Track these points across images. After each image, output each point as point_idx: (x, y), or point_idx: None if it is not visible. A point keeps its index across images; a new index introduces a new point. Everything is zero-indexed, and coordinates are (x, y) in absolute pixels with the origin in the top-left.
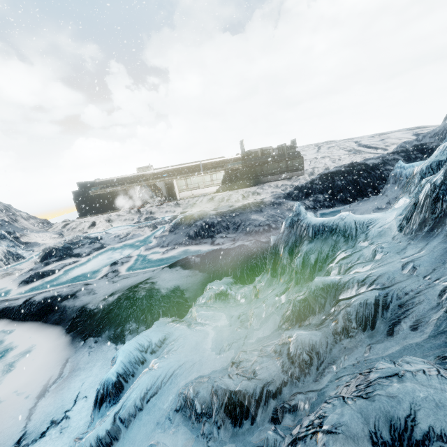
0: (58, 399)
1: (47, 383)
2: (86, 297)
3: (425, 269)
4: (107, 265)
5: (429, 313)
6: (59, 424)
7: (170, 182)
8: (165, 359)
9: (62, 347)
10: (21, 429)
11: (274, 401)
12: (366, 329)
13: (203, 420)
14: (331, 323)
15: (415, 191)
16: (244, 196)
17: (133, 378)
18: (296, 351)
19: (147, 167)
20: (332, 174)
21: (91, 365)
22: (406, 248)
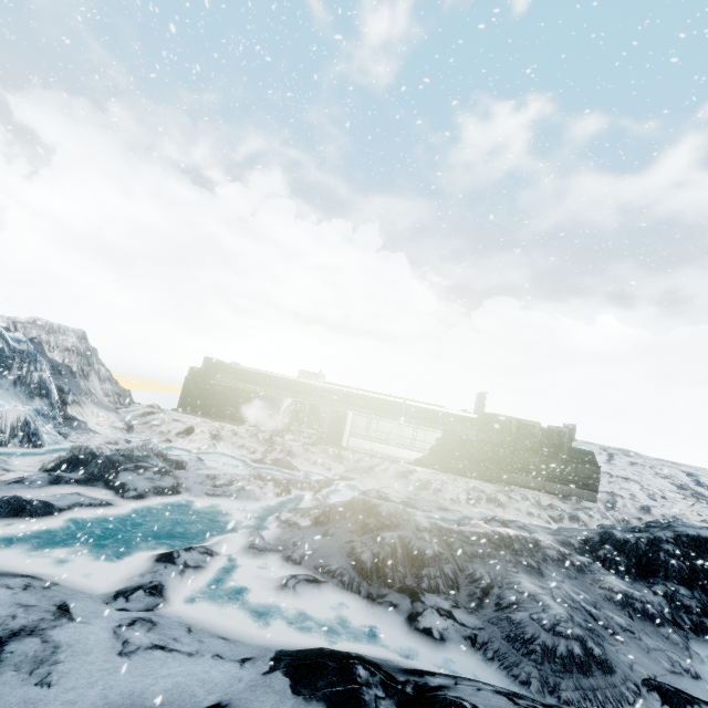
0: None
1: None
2: (15, 681)
3: None
4: (152, 549)
5: None
6: None
7: (342, 412)
8: None
9: None
10: None
11: None
12: None
13: None
14: None
15: None
16: (470, 497)
17: None
18: None
19: (315, 375)
20: None
21: None
22: None
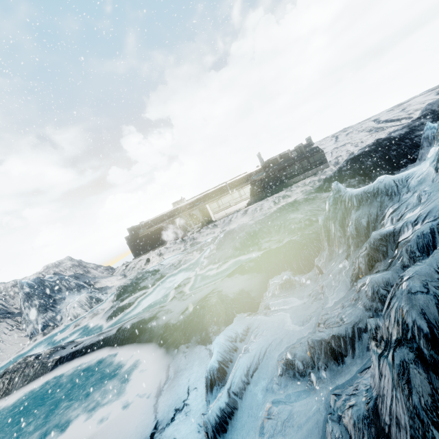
0: (173, 394)
1: (159, 385)
2: (165, 316)
3: None
4: (171, 290)
5: None
6: (182, 410)
7: (203, 208)
8: (255, 342)
9: (160, 357)
10: (153, 420)
11: (366, 335)
12: (429, 253)
13: (307, 373)
14: (397, 261)
15: None
16: (275, 202)
17: (232, 363)
18: (373, 290)
19: (180, 201)
20: (358, 157)
21: (190, 365)
22: None
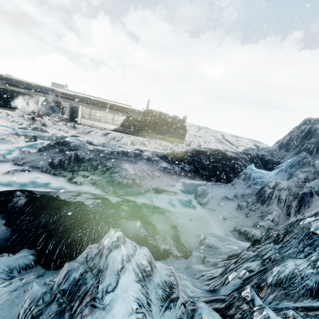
0: None
1: None
2: None
3: None
4: None
5: None
6: None
7: (75, 106)
8: None
9: None
10: None
11: None
12: None
13: None
14: None
15: None
16: (133, 142)
17: None
18: None
19: (61, 86)
20: (201, 153)
21: None
22: None
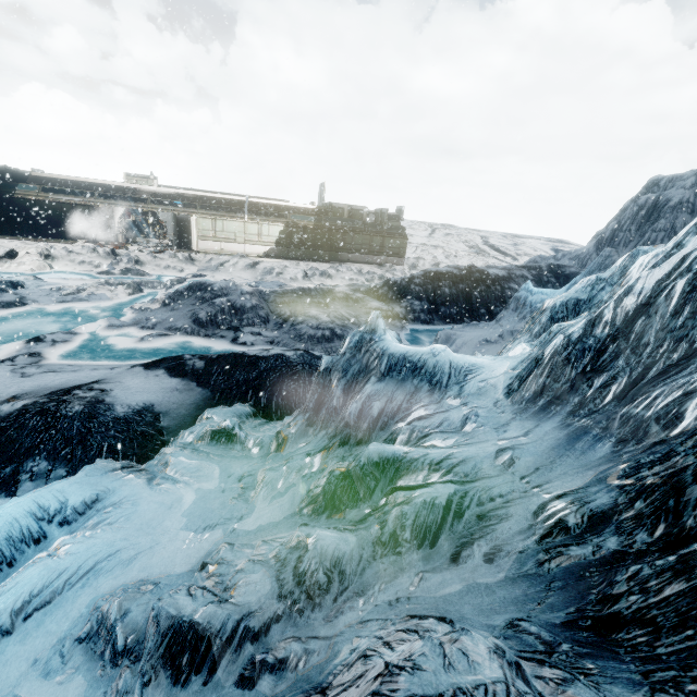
0: None
1: None
2: None
3: (526, 466)
4: (20, 340)
5: (515, 538)
6: None
7: (184, 217)
8: (86, 539)
9: None
10: None
11: (252, 648)
12: (423, 545)
13: (124, 663)
14: (375, 525)
15: (541, 338)
16: (307, 275)
17: (10, 569)
18: (309, 566)
19: (145, 178)
20: (440, 276)
21: None
22: (509, 425)
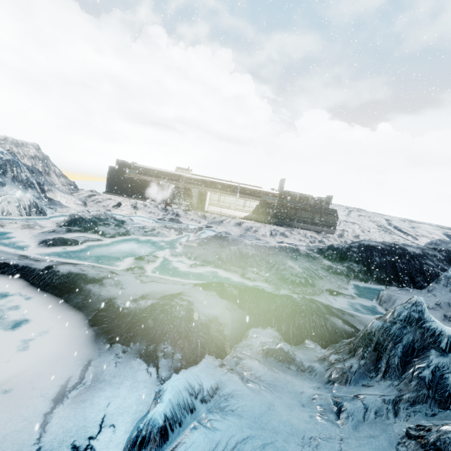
0: (79, 413)
1: (65, 384)
2: (113, 288)
3: None
4: (130, 256)
5: None
6: None
7: (204, 192)
8: (222, 419)
9: (83, 341)
10: (34, 441)
11: None
12: None
13: None
14: None
15: None
16: (272, 233)
17: (180, 428)
18: None
19: (186, 170)
20: (371, 248)
21: (119, 381)
22: None
